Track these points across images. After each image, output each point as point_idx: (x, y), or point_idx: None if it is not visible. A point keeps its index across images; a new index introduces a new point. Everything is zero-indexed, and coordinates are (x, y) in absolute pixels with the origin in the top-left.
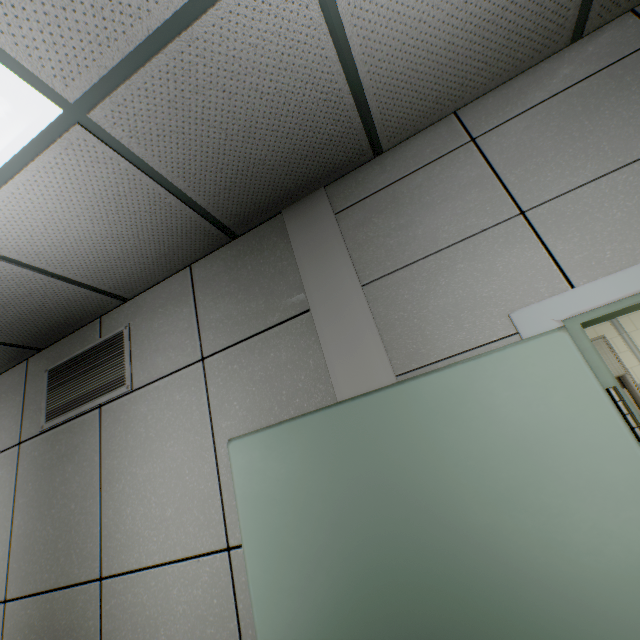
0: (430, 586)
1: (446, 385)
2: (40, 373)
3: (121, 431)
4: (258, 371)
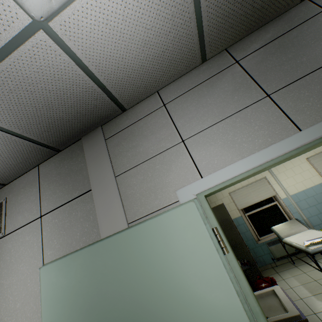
0: None
1: (143, 231)
2: None
3: None
4: (67, 222)
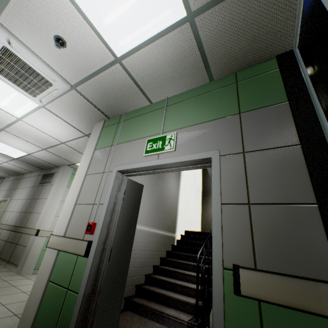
0: None
1: None
2: None
3: None
4: None
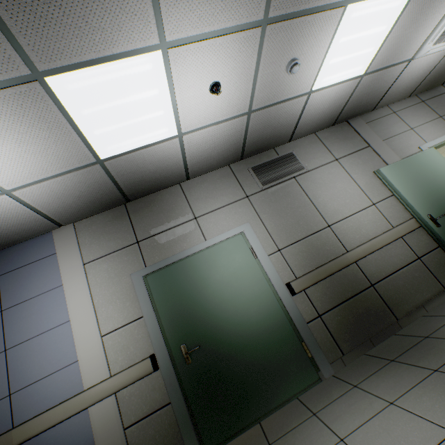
0: (434, 187)
1: (419, 156)
2: (243, 170)
3: (311, 183)
4: (359, 162)
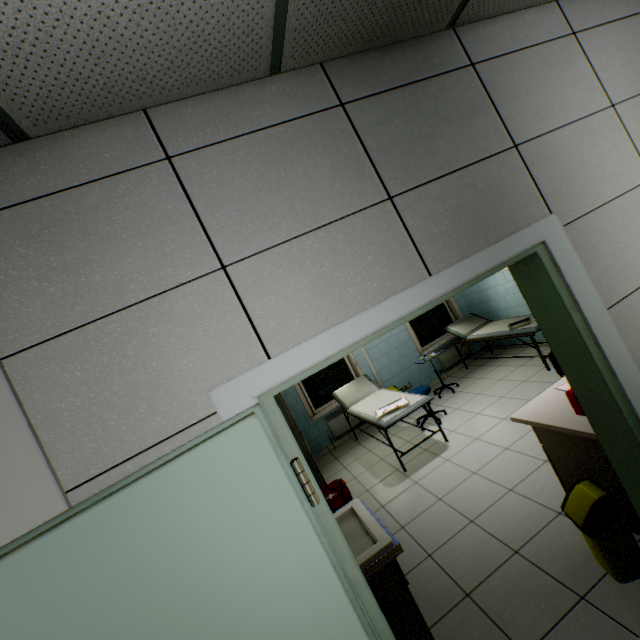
0: None
1: (125, 512)
2: None
3: None
4: None
